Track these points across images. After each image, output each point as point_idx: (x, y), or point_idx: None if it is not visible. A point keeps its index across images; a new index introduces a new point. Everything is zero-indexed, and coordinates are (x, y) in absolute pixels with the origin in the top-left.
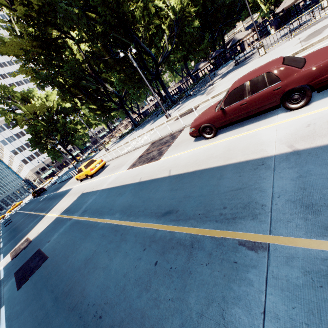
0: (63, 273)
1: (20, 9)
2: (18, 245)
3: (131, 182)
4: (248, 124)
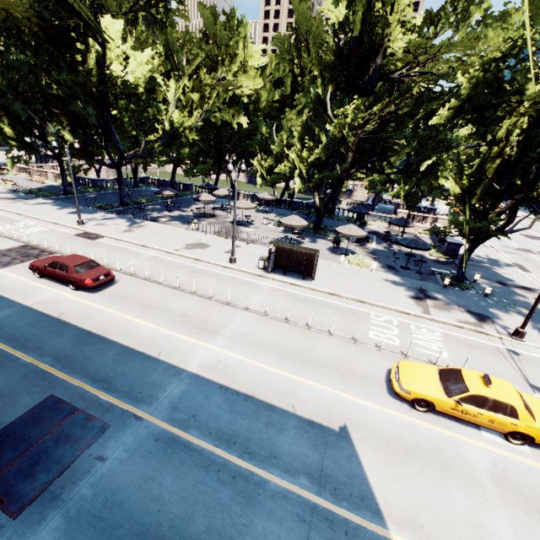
0: None
1: None
2: None
3: None
4: (59, 283)
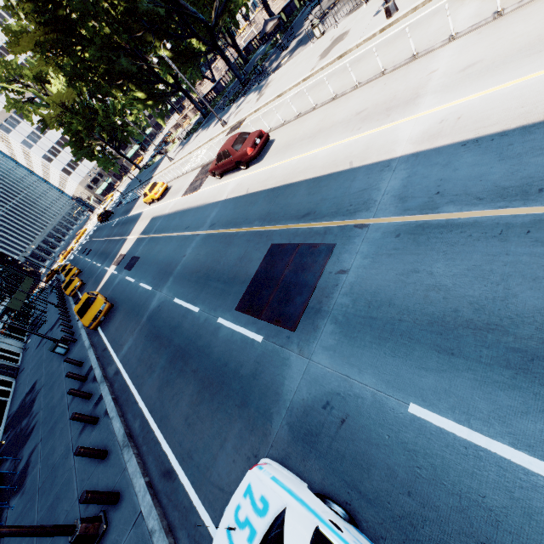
0: (150, 258)
1: (27, 7)
2: (116, 260)
3: (181, 209)
4: (234, 173)
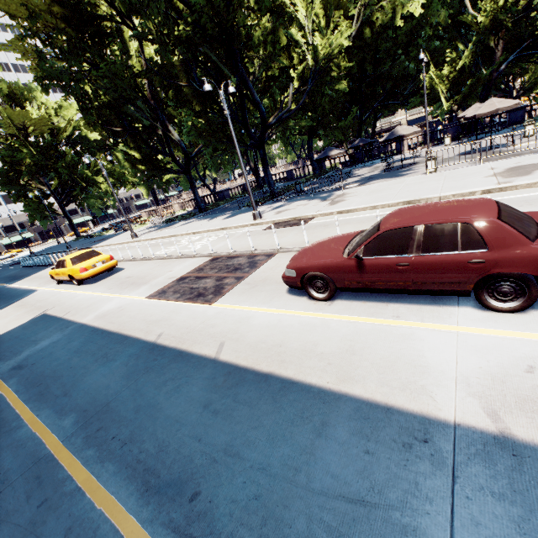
0: None
1: None
2: None
3: (139, 334)
4: (398, 301)
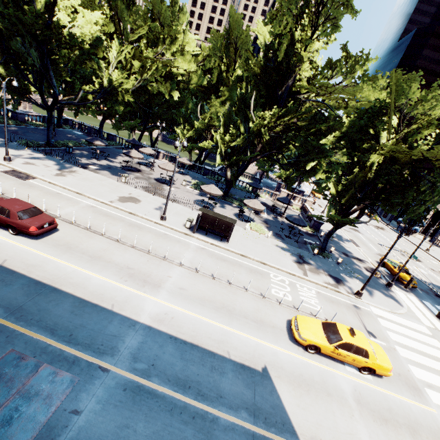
0: None
1: None
2: None
3: None
4: None
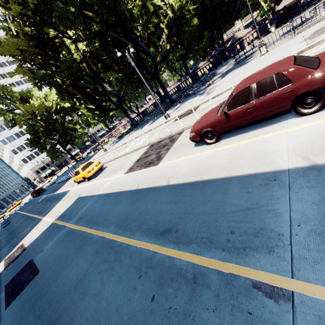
0: (52, 295)
1: (15, 8)
2: (13, 252)
3: (128, 188)
4: (254, 129)
